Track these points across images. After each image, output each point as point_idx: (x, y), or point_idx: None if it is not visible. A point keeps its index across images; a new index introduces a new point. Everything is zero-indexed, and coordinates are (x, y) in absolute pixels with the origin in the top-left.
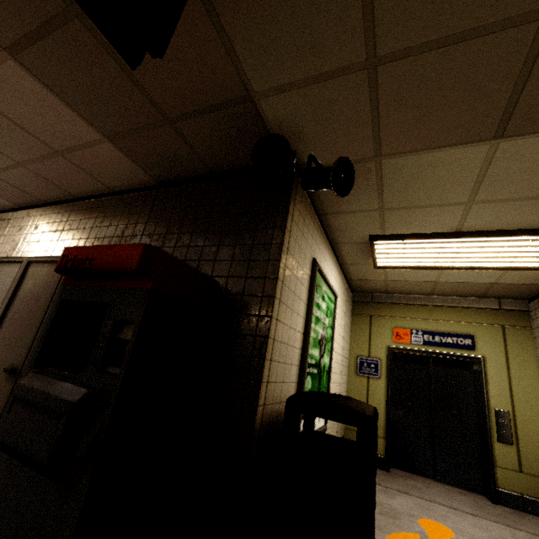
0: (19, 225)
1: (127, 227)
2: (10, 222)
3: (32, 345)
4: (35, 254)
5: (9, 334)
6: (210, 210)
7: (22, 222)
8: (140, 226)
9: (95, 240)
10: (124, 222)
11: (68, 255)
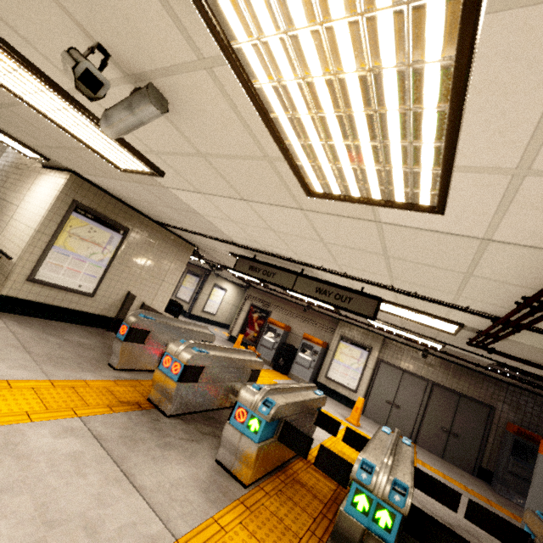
0: (412, 356)
1: (493, 394)
2: (402, 350)
3: (452, 424)
4: (433, 380)
5: (434, 413)
6: (539, 408)
7: (413, 355)
8: (501, 398)
9: (474, 391)
10: (490, 391)
11: (520, 430)
